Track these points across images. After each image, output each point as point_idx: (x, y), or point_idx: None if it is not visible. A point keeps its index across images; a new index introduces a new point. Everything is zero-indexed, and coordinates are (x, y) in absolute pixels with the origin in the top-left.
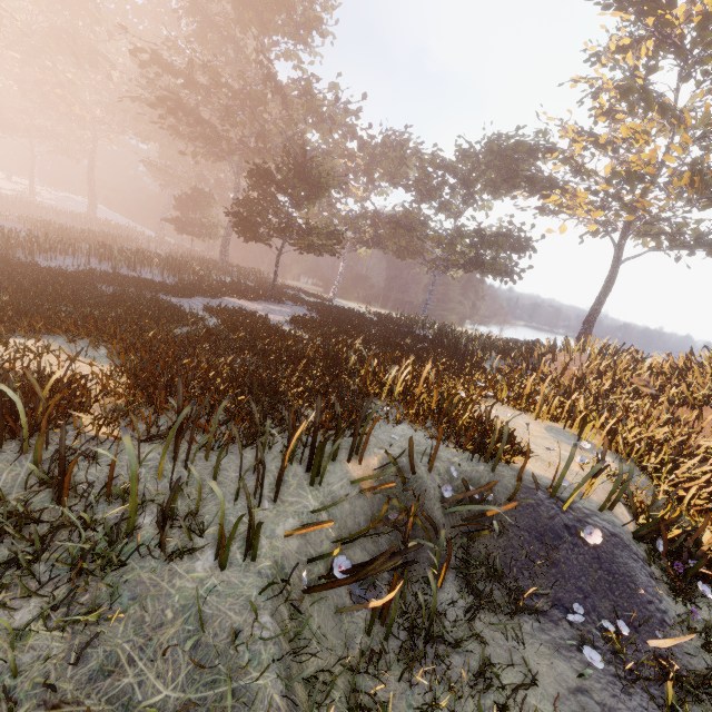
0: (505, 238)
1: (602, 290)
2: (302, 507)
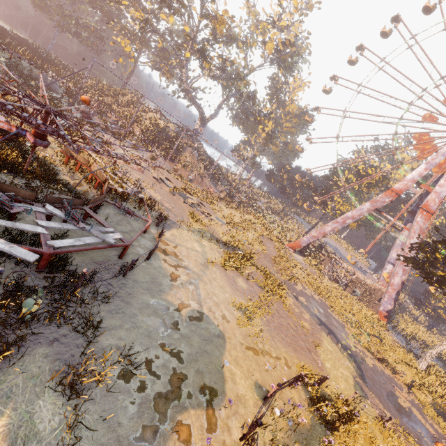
0: (95, 30)
1: (129, 74)
2: (1, 52)
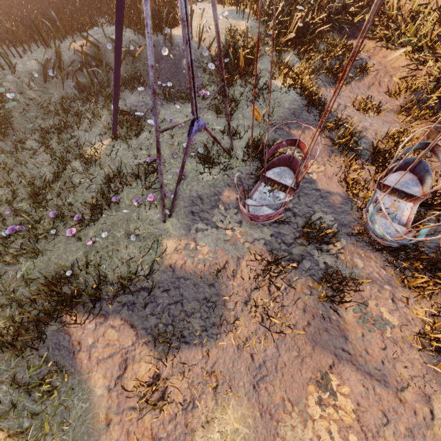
0: None
1: None
2: (39, 58)
